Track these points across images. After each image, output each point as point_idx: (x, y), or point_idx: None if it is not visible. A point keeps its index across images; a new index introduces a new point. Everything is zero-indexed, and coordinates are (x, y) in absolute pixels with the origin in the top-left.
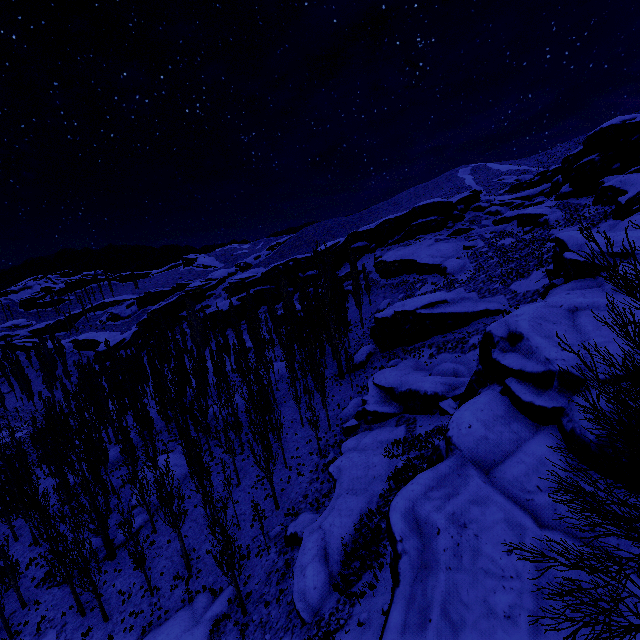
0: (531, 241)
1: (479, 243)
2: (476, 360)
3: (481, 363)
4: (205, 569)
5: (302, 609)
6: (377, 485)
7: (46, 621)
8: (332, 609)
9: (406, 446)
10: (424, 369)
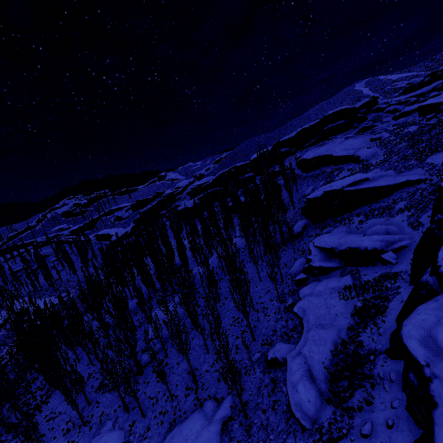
0: (436, 124)
1: (384, 134)
2: (406, 220)
3: (441, 213)
4: (207, 383)
5: (301, 418)
6: (341, 321)
7: (104, 415)
8: (330, 419)
9: (358, 290)
10: (356, 232)
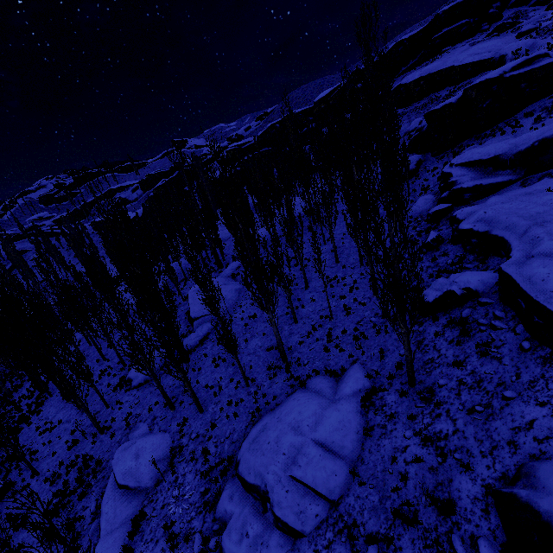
0: None
1: (542, 24)
2: None
3: None
4: (304, 357)
5: None
6: None
7: (133, 417)
8: None
9: None
10: None
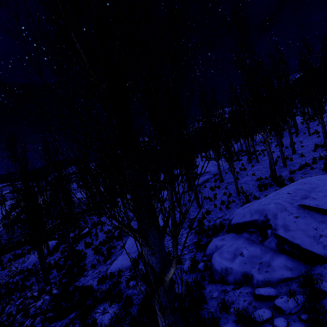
0: None
1: None
2: None
3: None
4: (298, 178)
5: None
6: None
7: None
8: None
9: None
10: None
